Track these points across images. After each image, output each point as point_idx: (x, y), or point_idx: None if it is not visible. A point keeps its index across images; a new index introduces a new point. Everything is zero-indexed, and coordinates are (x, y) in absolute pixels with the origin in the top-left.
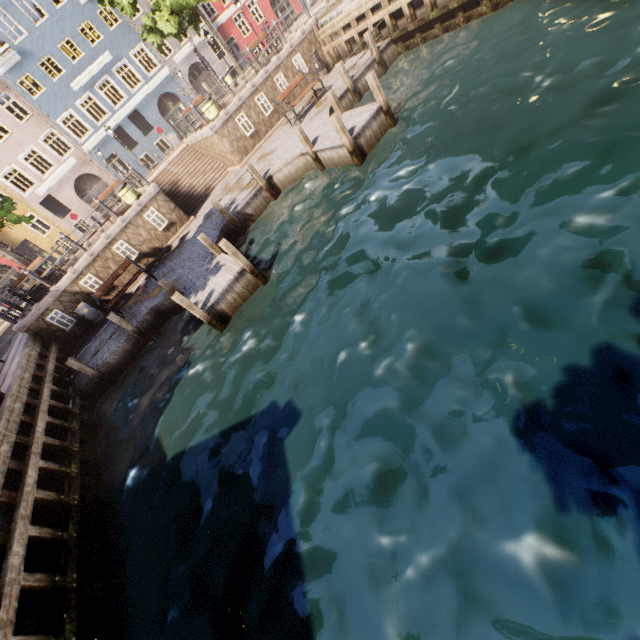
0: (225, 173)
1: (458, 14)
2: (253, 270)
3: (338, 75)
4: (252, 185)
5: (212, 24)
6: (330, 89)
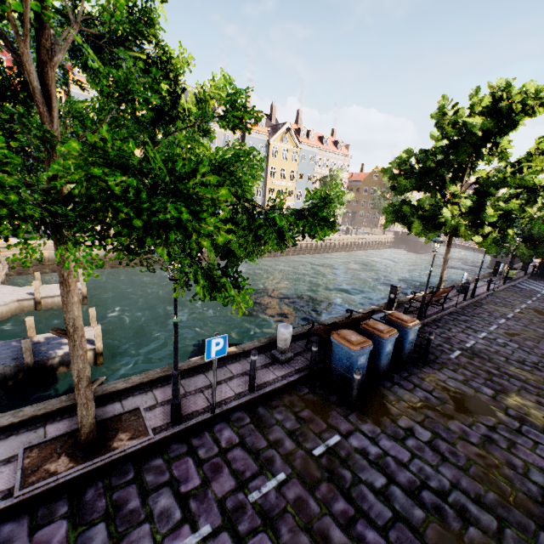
0: None
1: None
2: None
3: None
4: None
5: None
6: None
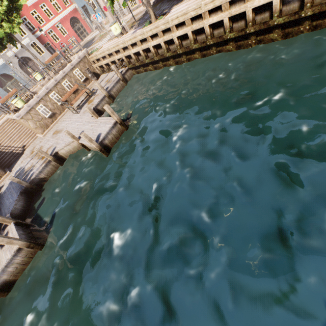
0: (35, 137)
1: (160, 62)
2: (29, 245)
3: (102, 83)
4: (44, 157)
5: (33, 35)
6: (96, 92)
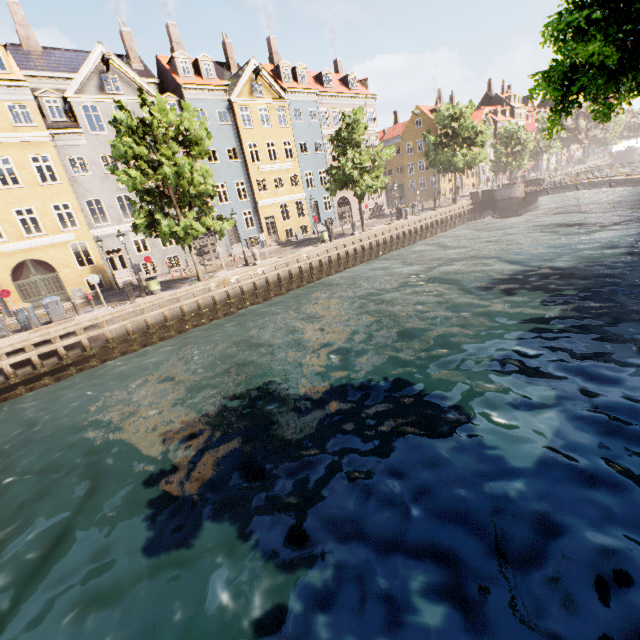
0: None
1: None
2: None
3: None
4: None
5: None
6: None
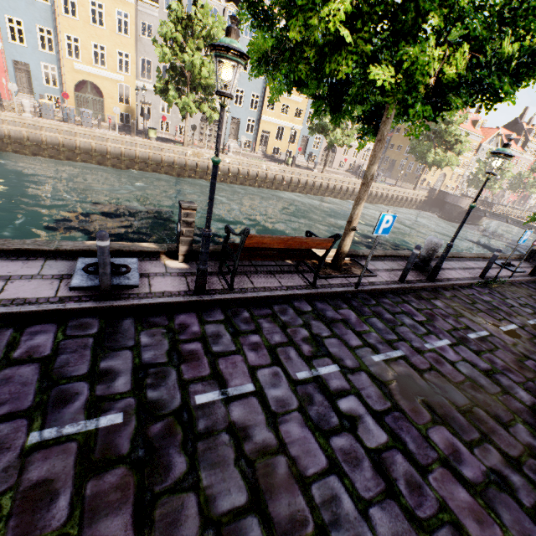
0: None
1: None
2: None
3: None
4: None
5: None
6: None
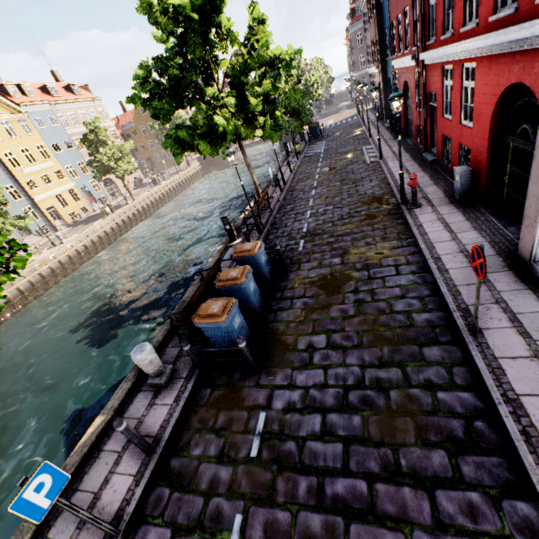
0: None
1: None
2: None
3: None
4: None
5: None
6: None
